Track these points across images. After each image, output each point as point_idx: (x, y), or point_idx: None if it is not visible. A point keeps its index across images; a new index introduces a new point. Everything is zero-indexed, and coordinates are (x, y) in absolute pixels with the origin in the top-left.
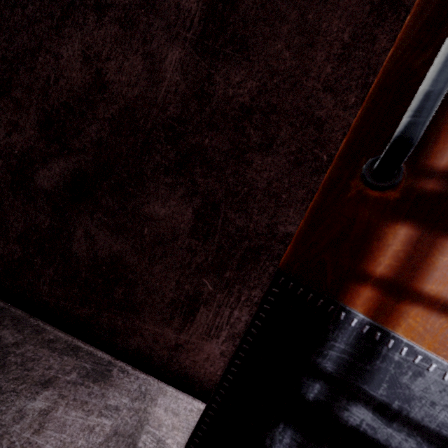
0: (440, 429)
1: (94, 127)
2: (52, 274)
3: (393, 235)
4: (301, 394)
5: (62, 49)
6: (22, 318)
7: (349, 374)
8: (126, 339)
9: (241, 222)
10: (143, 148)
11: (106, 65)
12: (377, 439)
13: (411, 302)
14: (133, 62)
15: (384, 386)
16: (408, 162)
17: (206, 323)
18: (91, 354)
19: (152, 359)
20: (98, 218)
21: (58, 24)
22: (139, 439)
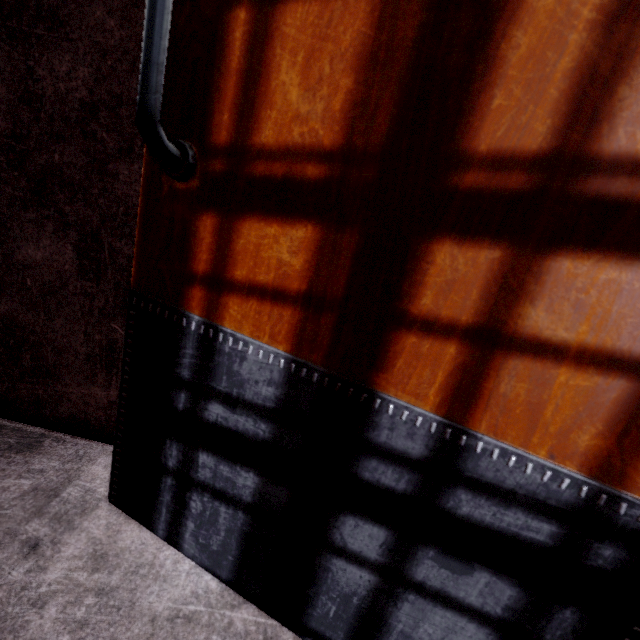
0: (265, 403)
1: None
2: None
3: (203, 228)
4: (174, 407)
5: None
6: None
7: (201, 376)
8: (54, 408)
9: (131, 251)
10: None
11: None
12: (230, 427)
13: (228, 292)
14: None
15: (225, 379)
16: (198, 143)
17: None
18: (18, 430)
19: (91, 423)
20: None
21: None
22: (64, 491)
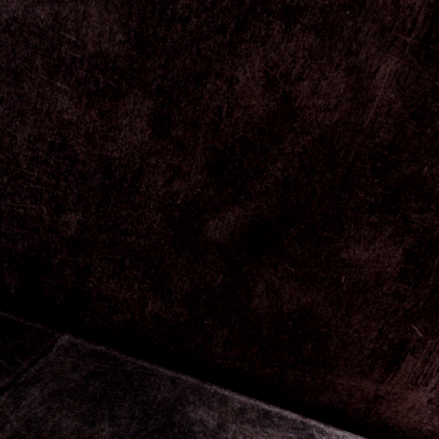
0: None
1: (279, 165)
2: (226, 334)
3: None
4: None
5: (237, 71)
6: (198, 387)
7: None
8: (315, 395)
9: None
10: (342, 185)
11: (297, 87)
12: None
13: None
14: (332, 80)
15: None
16: None
17: (412, 371)
18: (282, 417)
19: (346, 413)
20: (283, 269)
21: (232, 39)
22: None
